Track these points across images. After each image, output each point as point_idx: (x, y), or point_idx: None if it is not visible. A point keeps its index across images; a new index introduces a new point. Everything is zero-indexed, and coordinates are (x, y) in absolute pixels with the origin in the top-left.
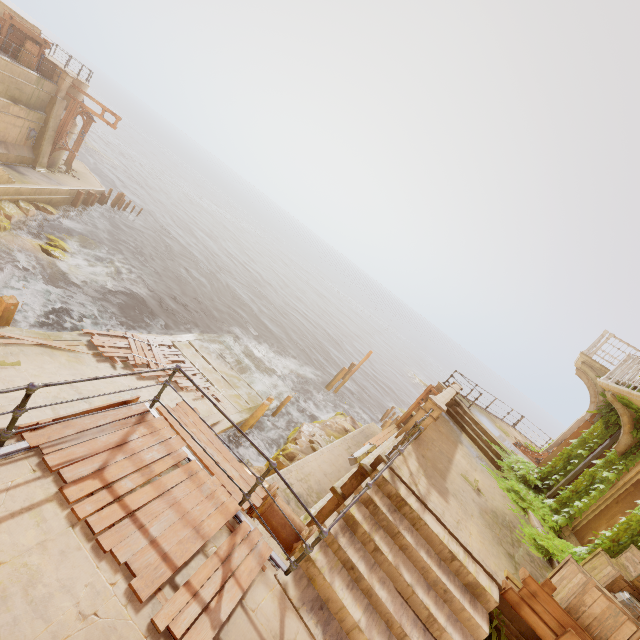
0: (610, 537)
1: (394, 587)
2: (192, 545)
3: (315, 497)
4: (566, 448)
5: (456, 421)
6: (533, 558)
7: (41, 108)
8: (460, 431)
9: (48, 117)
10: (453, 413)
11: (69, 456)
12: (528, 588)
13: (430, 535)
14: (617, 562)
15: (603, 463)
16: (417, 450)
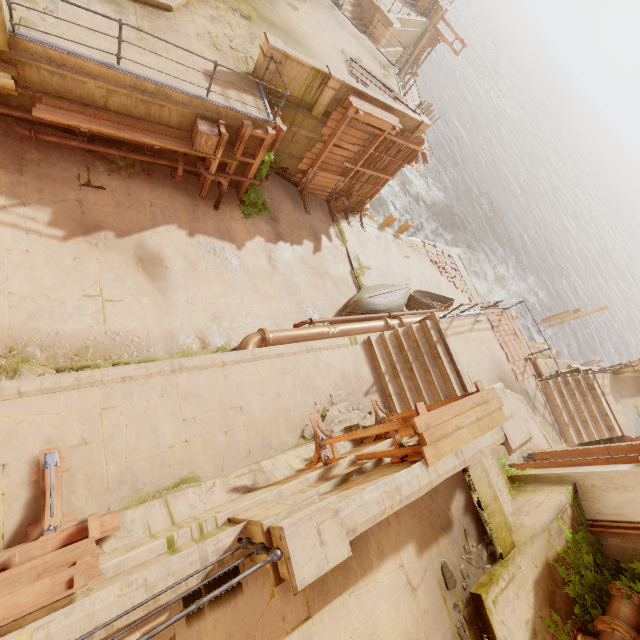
0: None
1: (575, 407)
2: (517, 358)
3: None
4: None
5: None
6: None
7: (413, 43)
8: None
9: (414, 50)
10: None
11: (491, 319)
12: (637, 439)
13: (600, 404)
14: None
15: None
16: (612, 379)
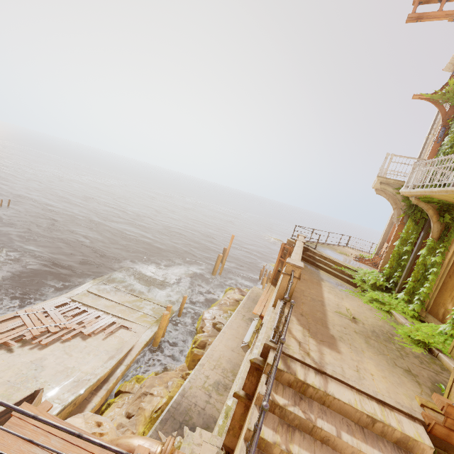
0: None
1: None
2: None
3: (231, 376)
4: (394, 250)
5: (311, 263)
6: (420, 358)
7: None
8: (317, 270)
9: None
10: (307, 258)
11: None
12: (452, 417)
13: (343, 407)
14: None
15: (427, 251)
16: (295, 311)
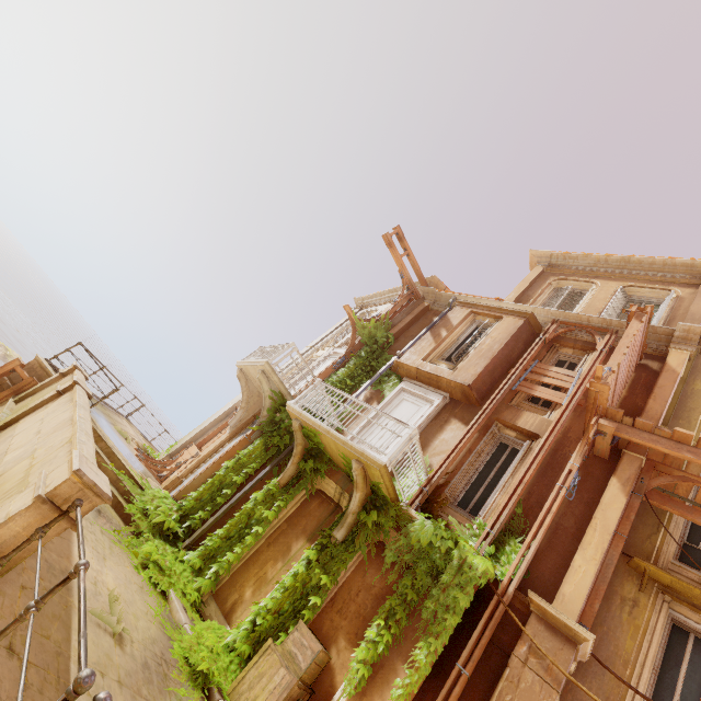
0: (273, 609)
1: None
2: None
3: None
4: (220, 474)
5: None
6: None
7: None
8: None
9: None
10: None
11: None
12: None
13: None
14: (284, 650)
15: (263, 497)
16: None
